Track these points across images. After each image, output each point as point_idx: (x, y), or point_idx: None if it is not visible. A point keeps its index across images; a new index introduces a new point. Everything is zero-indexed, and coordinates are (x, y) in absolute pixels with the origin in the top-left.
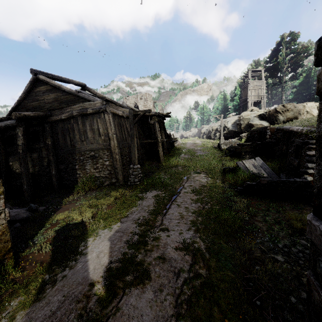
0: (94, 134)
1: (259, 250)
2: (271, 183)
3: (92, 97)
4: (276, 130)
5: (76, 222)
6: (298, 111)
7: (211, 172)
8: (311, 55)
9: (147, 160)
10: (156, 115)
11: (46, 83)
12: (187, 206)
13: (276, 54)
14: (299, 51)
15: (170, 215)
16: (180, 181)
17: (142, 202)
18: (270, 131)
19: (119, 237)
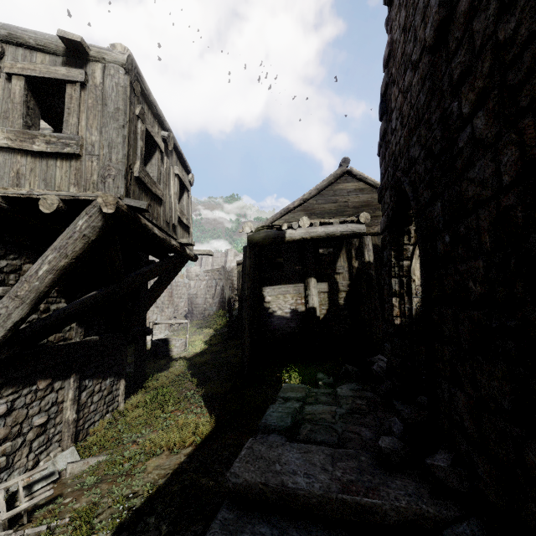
0: None
1: None
2: None
3: None
4: None
5: None
6: None
7: None
8: None
9: None
10: None
11: (358, 180)
12: None
13: None
14: None
15: None
16: None
17: None
18: None
19: None
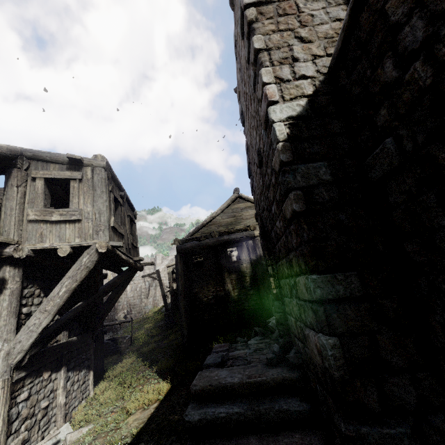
0: None
1: None
2: None
3: None
4: None
5: None
6: None
7: None
8: None
9: None
10: None
11: (246, 201)
12: None
13: None
14: None
15: None
16: None
17: None
18: None
19: None
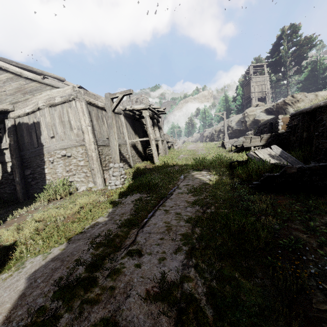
0: (65, 128)
1: (322, 293)
2: (303, 172)
3: (62, 83)
4: (291, 117)
5: (5, 245)
6: (309, 102)
7: (214, 168)
8: (316, 45)
9: (141, 163)
10: (146, 108)
11: (6, 70)
12: (180, 211)
13: (277, 48)
14: (302, 42)
15: (151, 226)
16: (175, 180)
17: (116, 208)
18: (283, 120)
19: (50, 272)
